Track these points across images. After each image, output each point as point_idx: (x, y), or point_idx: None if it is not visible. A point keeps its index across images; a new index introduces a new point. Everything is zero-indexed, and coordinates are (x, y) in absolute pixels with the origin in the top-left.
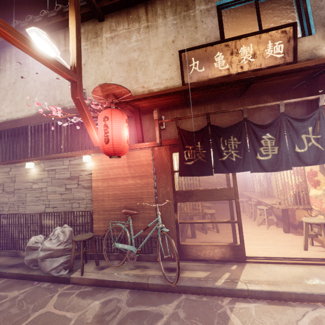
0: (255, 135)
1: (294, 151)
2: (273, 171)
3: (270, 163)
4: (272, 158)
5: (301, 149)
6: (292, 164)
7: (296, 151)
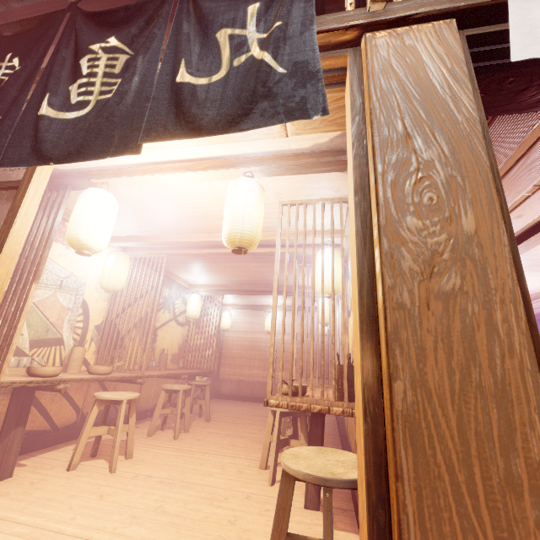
0: (76, 46)
1: (174, 82)
2: (65, 161)
3: (74, 132)
4: (89, 114)
5: (200, 77)
6: (148, 133)
7: (177, 82)
